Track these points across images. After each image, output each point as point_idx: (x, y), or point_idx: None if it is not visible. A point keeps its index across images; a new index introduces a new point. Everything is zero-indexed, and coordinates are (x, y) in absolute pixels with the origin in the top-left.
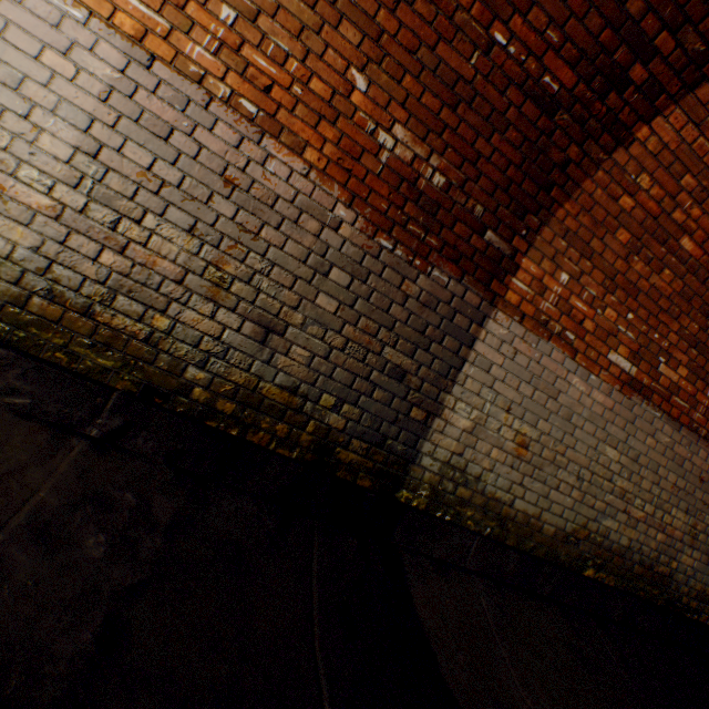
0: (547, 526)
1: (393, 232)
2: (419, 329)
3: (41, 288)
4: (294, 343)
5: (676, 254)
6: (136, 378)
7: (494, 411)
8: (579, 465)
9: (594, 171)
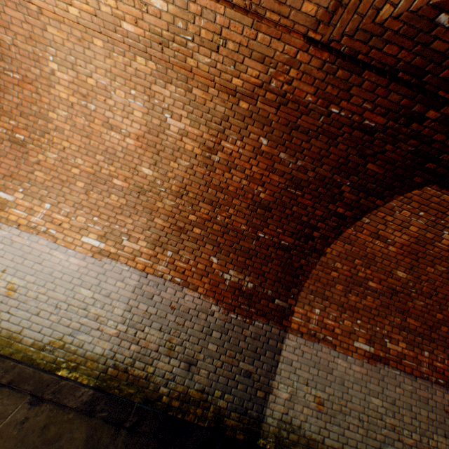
0: None
1: (235, 310)
2: (253, 350)
3: (112, 363)
4: (201, 368)
5: (369, 288)
6: (142, 395)
7: (299, 385)
8: (358, 411)
9: (314, 265)
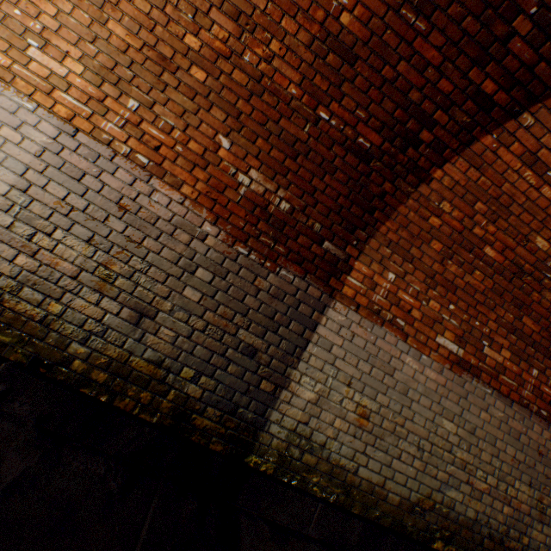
0: (392, 495)
1: (249, 242)
2: (269, 315)
3: None
4: (162, 325)
5: (482, 259)
6: (28, 351)
7: (336, 385)
8: (419, 436)
9: (406, 199)
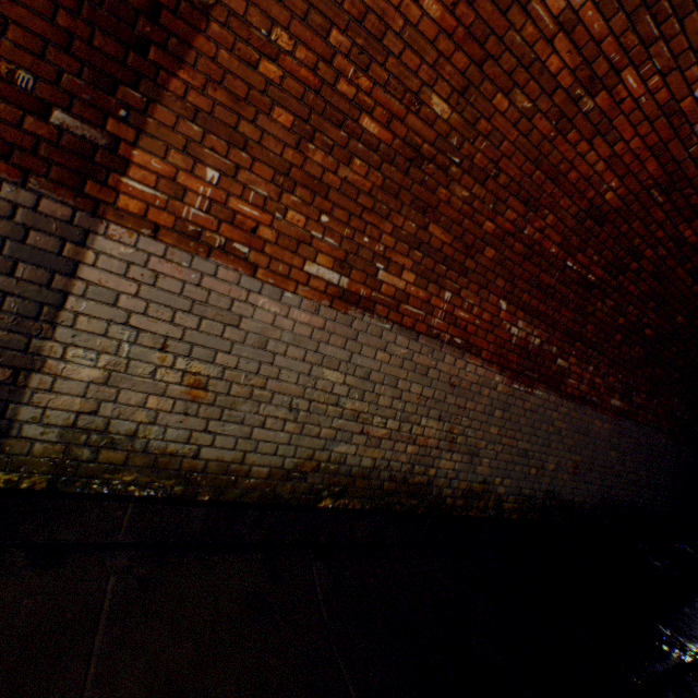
0: (258, 469)
1: None
2: None
3: None
4: None
5: (362, 139)
6: None
7: (140, 352)
8: (291, 396)
9: (205, 22)
